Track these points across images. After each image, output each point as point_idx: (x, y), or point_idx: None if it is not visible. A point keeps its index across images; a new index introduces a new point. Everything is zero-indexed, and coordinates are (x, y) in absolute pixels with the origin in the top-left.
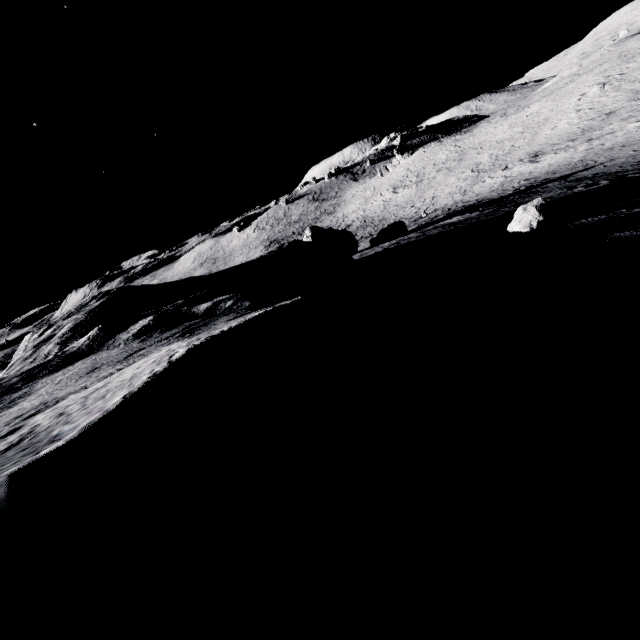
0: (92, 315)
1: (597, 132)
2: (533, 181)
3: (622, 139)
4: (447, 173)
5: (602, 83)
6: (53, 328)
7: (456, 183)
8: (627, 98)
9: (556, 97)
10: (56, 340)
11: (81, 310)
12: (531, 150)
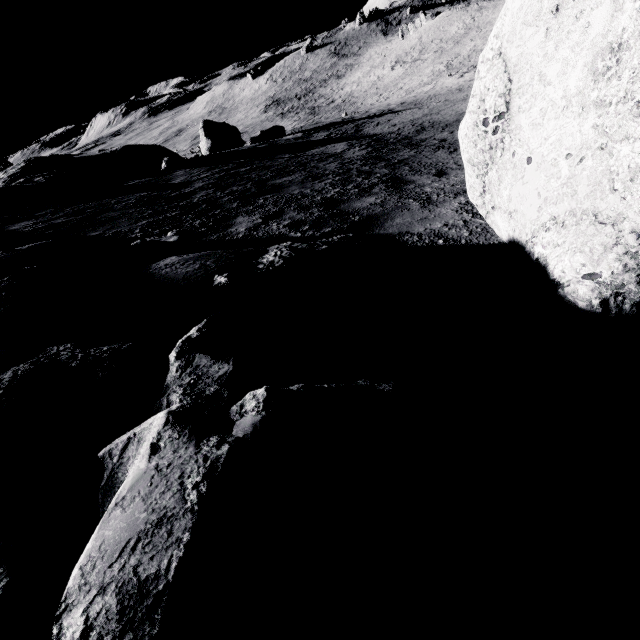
0: (18, 171)
1: None
2: (391, 108)
3: None
4: (435, 58)
5: None
6: (6, 174)
7: (425, 76)
8: None
9: None
10: (2, 180)
11: (17, 167)
12: None
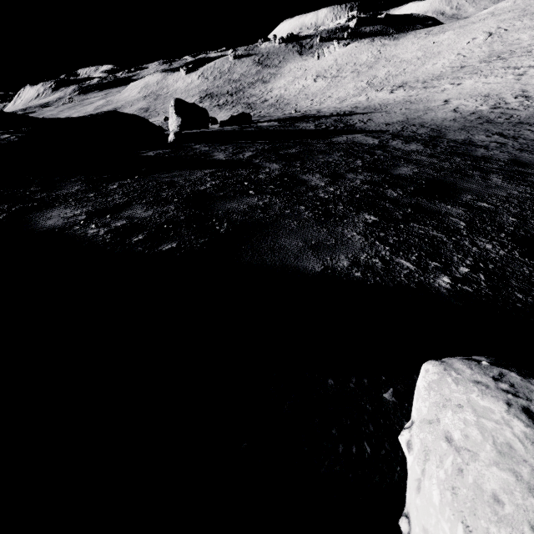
0: None
1: (436, 82)
2: (350, 110)
3: (425, 96)
4: (354, 77)
5: (490, 33)
6: None
7: (350, 90)
8: (482, 57)
9: (462, 32)
10: None
11: None
12: (407, 79)
